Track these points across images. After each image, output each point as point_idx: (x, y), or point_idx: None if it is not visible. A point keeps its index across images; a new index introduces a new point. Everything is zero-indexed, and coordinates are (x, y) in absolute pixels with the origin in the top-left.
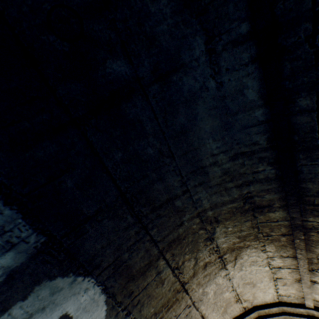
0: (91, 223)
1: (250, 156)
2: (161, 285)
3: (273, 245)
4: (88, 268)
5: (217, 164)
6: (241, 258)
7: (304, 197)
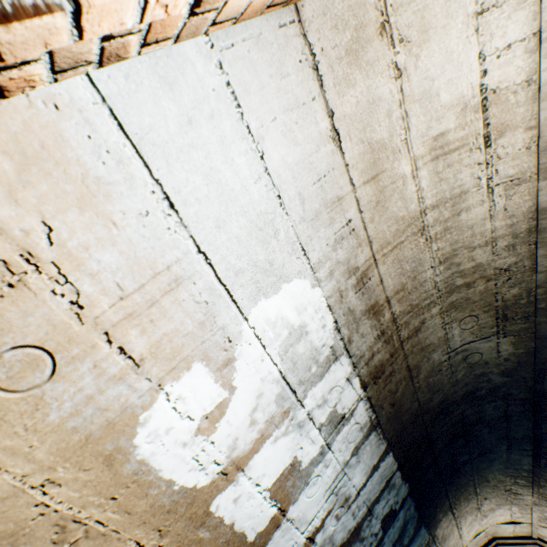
0: (439, 521)
1: (515, 476)
2: (452, 539)
3: (517, 507)
4: (435, 542)
5: (495, 478)
6: (494, 513)
7: (542, 494)
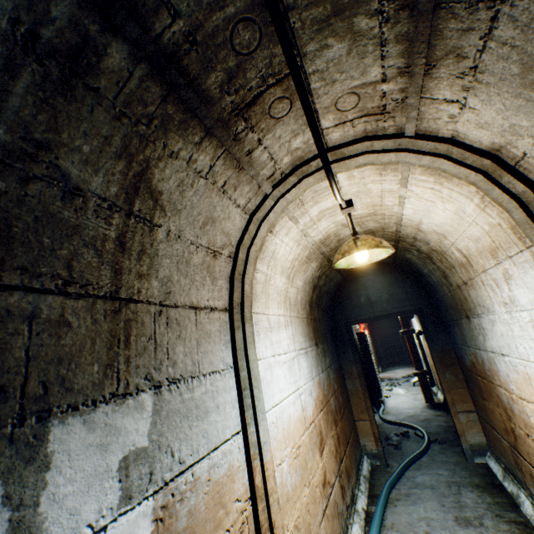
0: None
1: None
2: (68, 330)
3: (173, 134)
4: None
5: None
6: (162, 193)
7: None
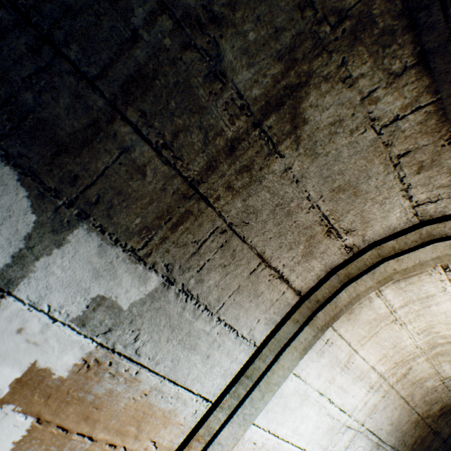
0: None
1: None
2: (140, 178)
3: (362, 49)
4: None
5: None
6: (306, 122)
7: None
